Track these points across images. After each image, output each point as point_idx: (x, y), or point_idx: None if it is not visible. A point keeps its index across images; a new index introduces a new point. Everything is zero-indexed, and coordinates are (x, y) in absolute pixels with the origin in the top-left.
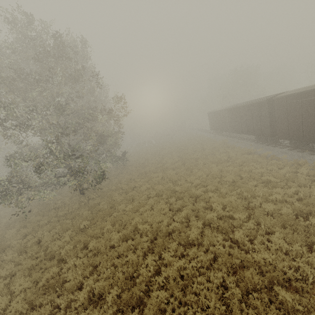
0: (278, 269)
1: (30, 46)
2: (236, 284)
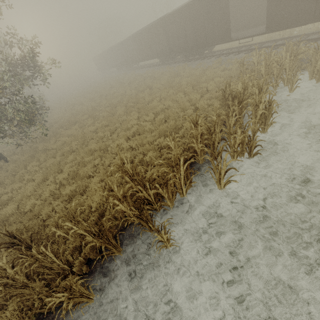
0: None
1: None
2: None
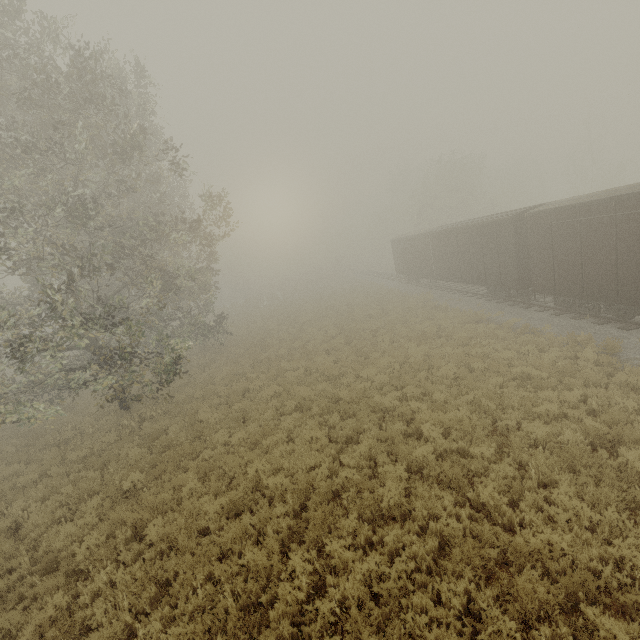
0: (581, 566)
1: (7, 66)
2: (495, 605)
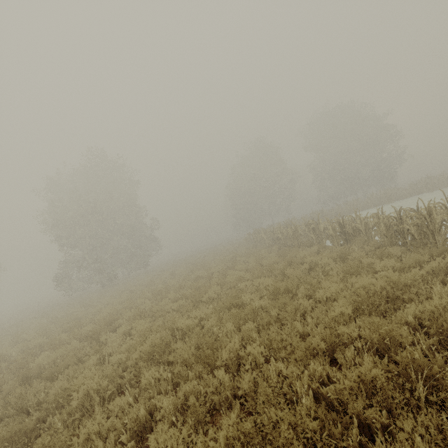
0: None
1: None
2: None
